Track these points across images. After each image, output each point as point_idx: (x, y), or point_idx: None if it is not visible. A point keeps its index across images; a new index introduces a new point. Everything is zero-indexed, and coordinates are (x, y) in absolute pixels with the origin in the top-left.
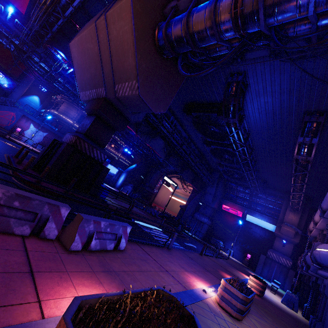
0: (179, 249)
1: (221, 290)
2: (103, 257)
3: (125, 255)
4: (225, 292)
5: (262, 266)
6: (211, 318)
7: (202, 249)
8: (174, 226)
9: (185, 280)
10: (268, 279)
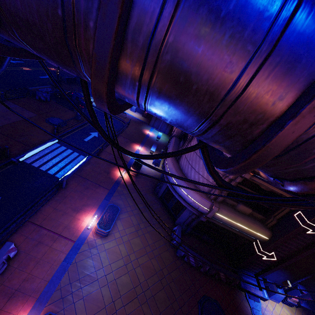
0: (75, 174)
1: (96, 230)
2: (3, 284)
3: (21, 258)
4: (98, 231)
5: (154, 121)
6: (88, 255)
7: (98, 152)
8: (73, 110)
9: (75, 229)
10: (157, 128)
